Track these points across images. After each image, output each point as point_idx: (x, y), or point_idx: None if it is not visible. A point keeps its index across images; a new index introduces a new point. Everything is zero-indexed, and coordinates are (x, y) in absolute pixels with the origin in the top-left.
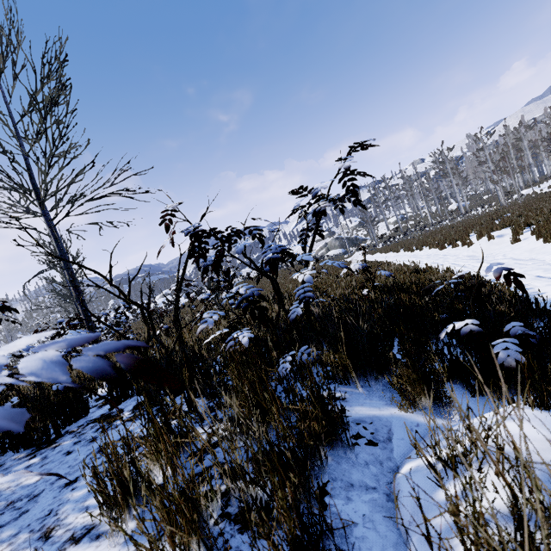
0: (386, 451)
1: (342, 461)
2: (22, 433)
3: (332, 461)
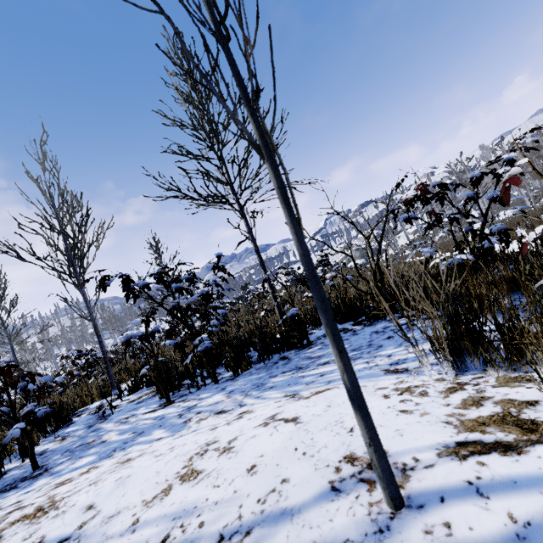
0: None
1: None
2: (286, 339)
3: None
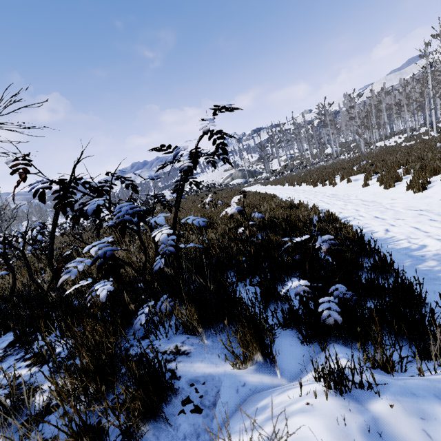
0: (208, 420)
1: (162, 436)
2: None
3: (153, 437)
